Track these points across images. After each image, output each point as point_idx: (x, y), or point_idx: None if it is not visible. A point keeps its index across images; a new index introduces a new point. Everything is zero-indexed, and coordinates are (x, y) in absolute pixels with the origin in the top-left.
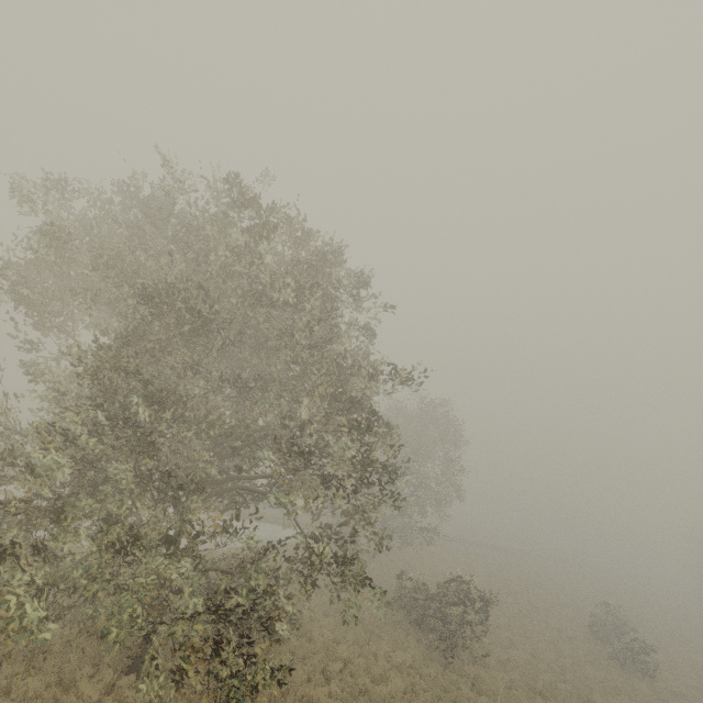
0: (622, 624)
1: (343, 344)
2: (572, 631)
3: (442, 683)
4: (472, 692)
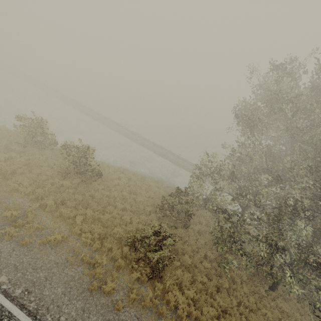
0: None
1: None
2: None
3: None
4: None
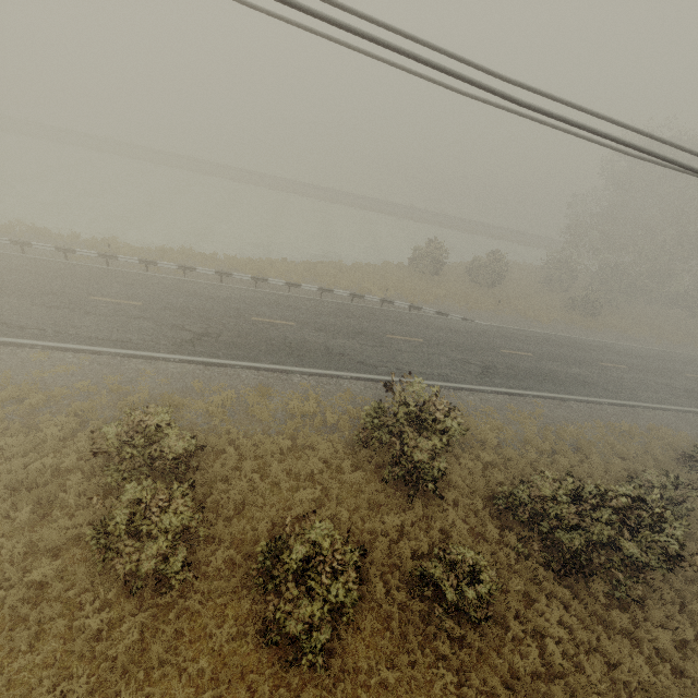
0: None
1: None
2: None
3: None
4: None
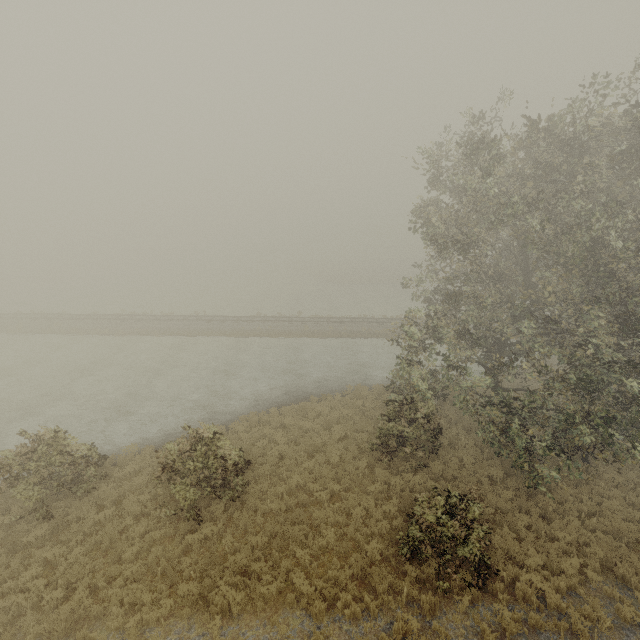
0: None
1: None
2: None
3: None
4: None
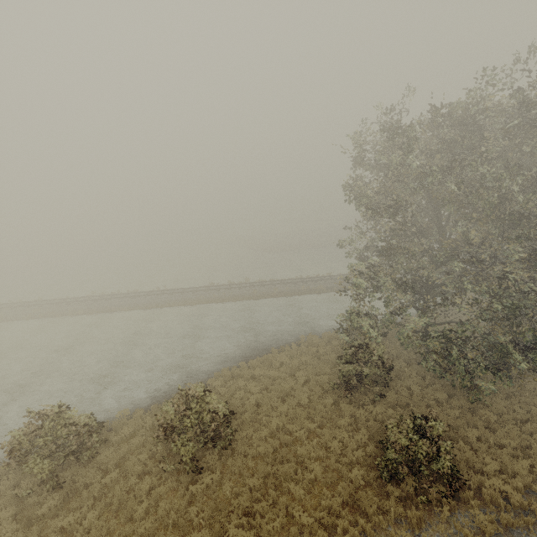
0: None
1: None
2: None
3: None
4: None
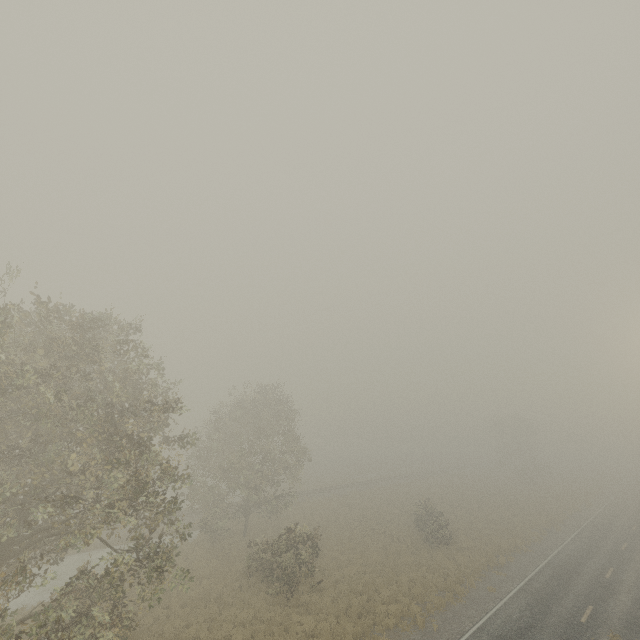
0: (434, 512)
1: (114, 392)
2: (405, 531)
3: (277, 620)
4: (305, 616)
